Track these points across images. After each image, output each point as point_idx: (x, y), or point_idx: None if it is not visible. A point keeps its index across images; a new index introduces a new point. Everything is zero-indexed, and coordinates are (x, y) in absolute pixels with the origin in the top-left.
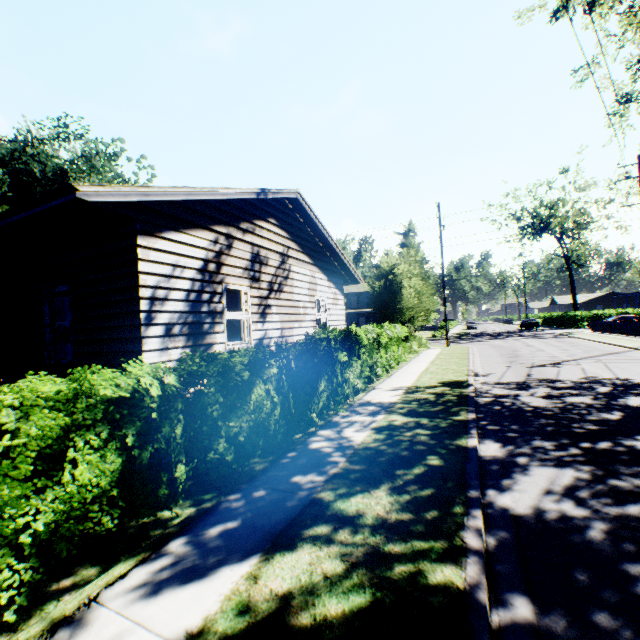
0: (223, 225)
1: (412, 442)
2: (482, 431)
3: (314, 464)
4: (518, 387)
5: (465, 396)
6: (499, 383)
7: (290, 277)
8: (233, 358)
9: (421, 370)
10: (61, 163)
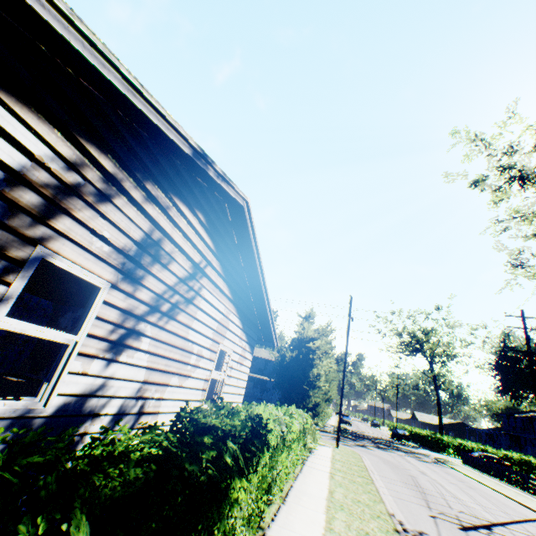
0: (110, 157)
1: None
2: None
3: None
4: None
5: None
6: None
7: (195, 302)
8: None
9: (325, 493)
10: None
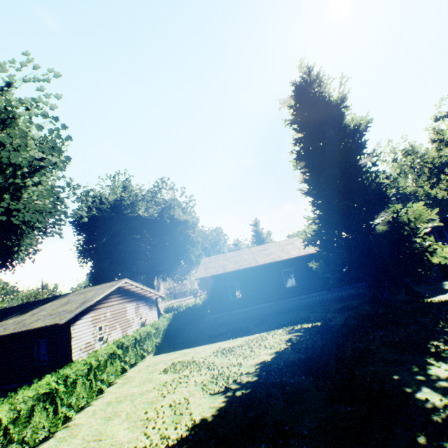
0: None
1: None
2: None
3: None
4: None
5: None
6: None
7: None
8: None
9: None
10: (173, 201)
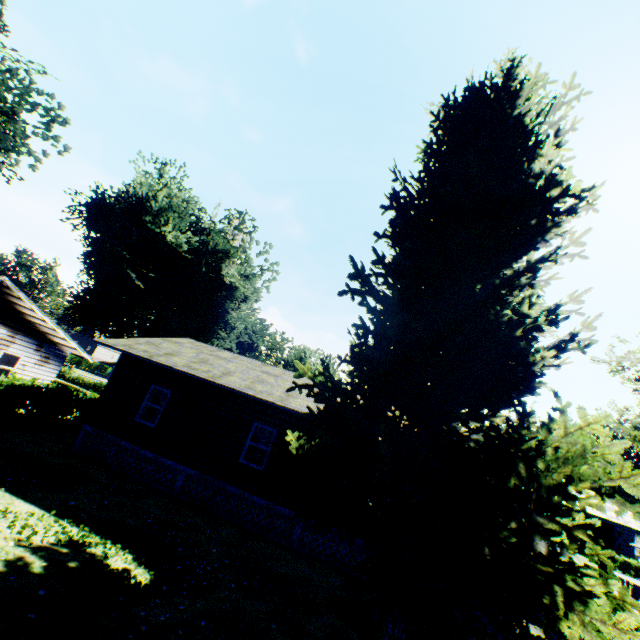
0: None
1: None
2: None
3: None
4: None
5: None
6: None
7: None
8: None
9: None
10: (233, 248)
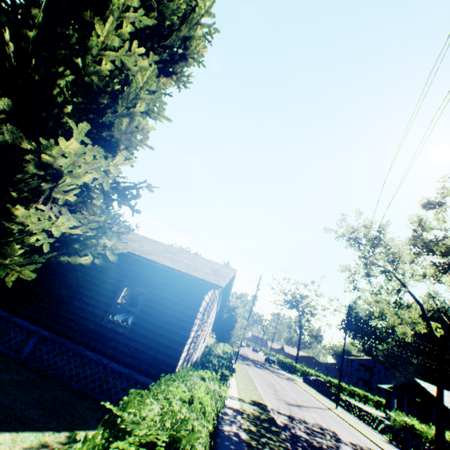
0: None
1: (269, 446)
2: (291, 448)
3: (236, 448)
4: (291, 419)
5: (272, 418)
6: (280, 412)
7: (212, 309)
8: (226, 375)
9: (235, 383)
10: None
